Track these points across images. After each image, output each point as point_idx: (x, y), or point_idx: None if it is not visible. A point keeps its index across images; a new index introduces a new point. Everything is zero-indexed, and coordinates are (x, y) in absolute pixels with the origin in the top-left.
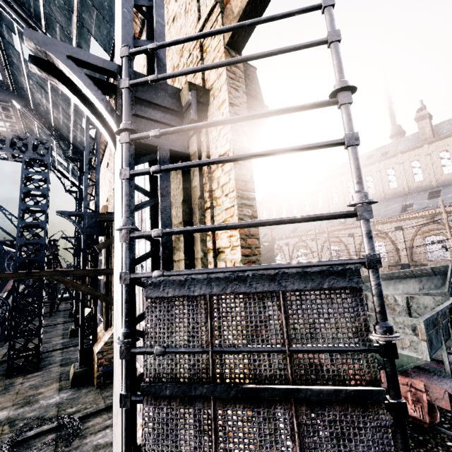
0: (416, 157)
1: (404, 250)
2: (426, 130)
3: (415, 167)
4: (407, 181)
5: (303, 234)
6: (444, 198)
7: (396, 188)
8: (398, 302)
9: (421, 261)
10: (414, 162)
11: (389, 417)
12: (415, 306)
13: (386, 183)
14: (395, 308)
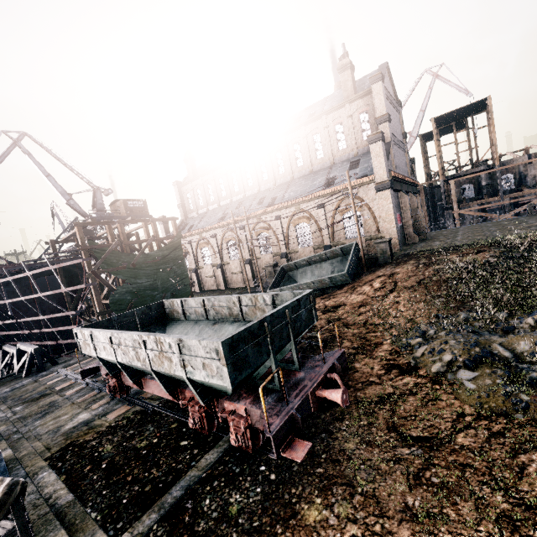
0: (339, 120)
1: (326, 230)
2: (348, 84)
3: (339, 132)
4: (333, 150)
5: (230, 221)
6: (362, 168)
7: (323, 159)
8: (267, 302)
9: (341, 240)
10: (338, 126)
11: (220, 451)
12: (280, 304)
13: (313, 152)
14: (265, 310)
